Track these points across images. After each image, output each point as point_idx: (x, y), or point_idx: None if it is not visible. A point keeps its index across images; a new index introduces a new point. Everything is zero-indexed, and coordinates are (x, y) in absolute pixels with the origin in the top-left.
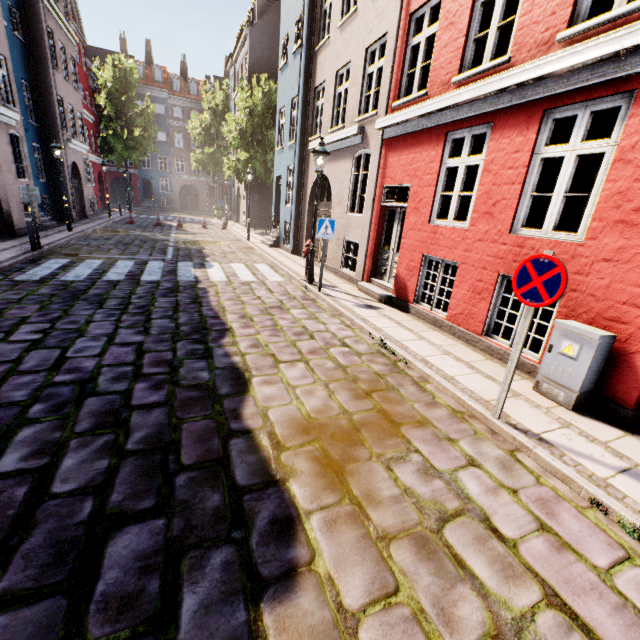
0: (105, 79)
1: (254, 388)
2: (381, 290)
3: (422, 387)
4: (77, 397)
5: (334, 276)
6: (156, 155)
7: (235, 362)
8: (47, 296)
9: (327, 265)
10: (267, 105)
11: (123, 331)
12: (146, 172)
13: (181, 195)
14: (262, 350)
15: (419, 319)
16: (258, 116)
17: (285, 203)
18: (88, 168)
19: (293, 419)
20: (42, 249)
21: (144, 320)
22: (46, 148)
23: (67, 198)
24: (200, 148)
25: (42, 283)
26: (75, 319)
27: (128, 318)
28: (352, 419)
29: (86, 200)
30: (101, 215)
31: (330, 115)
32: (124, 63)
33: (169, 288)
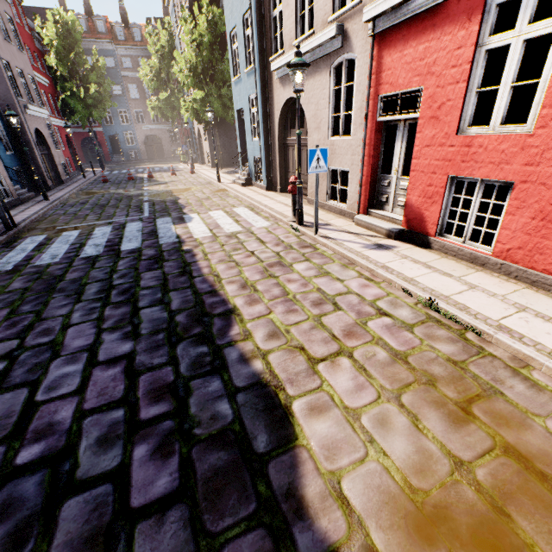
0: (49, 37)
1: (301, 427)
2: (386, 223)
3: (530, 380)
4: (47, 502)
5: (321, 210)
6: (116, 110)
7: (258, 372)
8: (18, 293)
9: (309, 199)
10: (213, 34)
11: (107, 337)
12: (110, 128)
13: (146, 146)
14: (285, 341)
15: (447, 255)
16: (206, 48)
17: (251, 137)
18: (53, 133)
19: (388, 500)
20: (17, 228)
21: (130, 312)
22: (5, 118)
23: (38, 167)
24: (155, 96)
25: (14, 273)
26: (49, 325)
27: (111, 312)
28: (478, 482)
29: (58, 165)
30: (76, 178)
31: (293, 22)
32: (64, 17)
33: (152, 257)
